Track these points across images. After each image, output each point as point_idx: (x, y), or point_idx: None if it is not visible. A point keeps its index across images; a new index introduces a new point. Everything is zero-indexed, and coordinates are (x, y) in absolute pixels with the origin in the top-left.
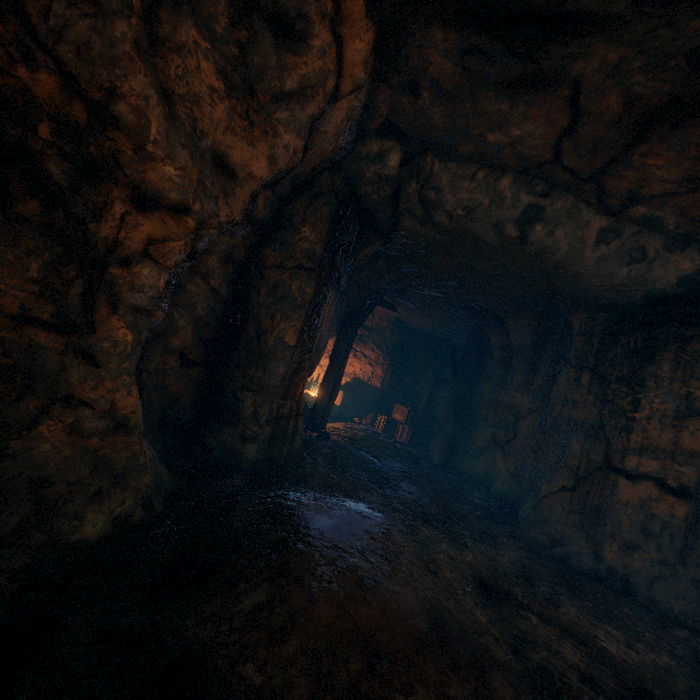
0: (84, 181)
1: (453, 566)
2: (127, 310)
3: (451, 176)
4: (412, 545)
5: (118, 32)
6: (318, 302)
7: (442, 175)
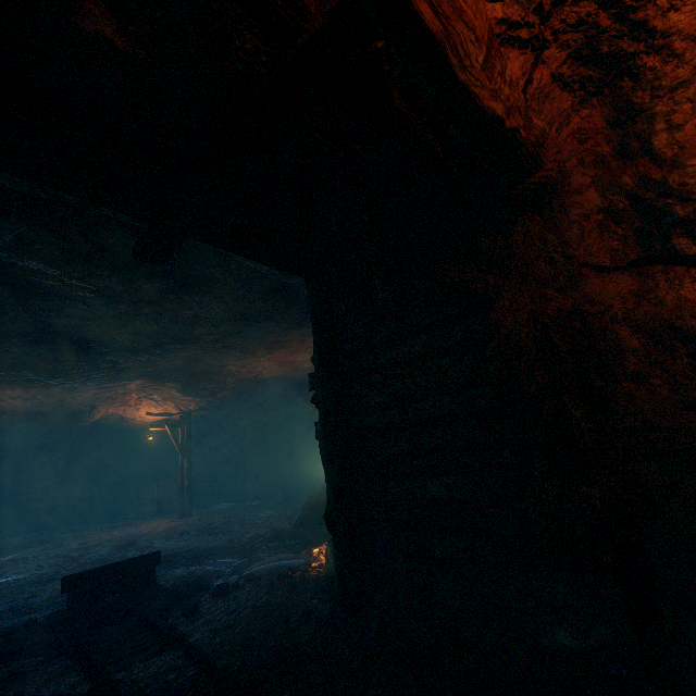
0: None
1: None
2: None
3: None
4: None
5: None
6: None
7: None
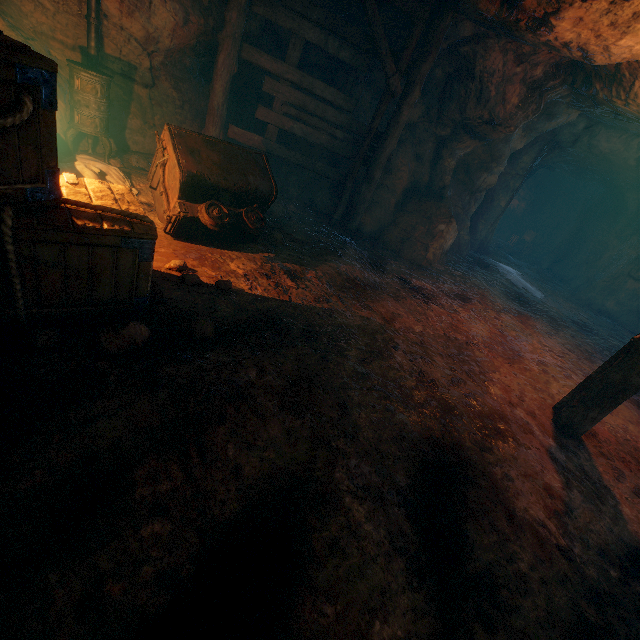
0: (477, 170)
1: (542, 288)
2: (476, 204)
3: (607, 136)
4: (530, 280)
5: (508, 145)
6: (518, 188)
7: (603, 135)
